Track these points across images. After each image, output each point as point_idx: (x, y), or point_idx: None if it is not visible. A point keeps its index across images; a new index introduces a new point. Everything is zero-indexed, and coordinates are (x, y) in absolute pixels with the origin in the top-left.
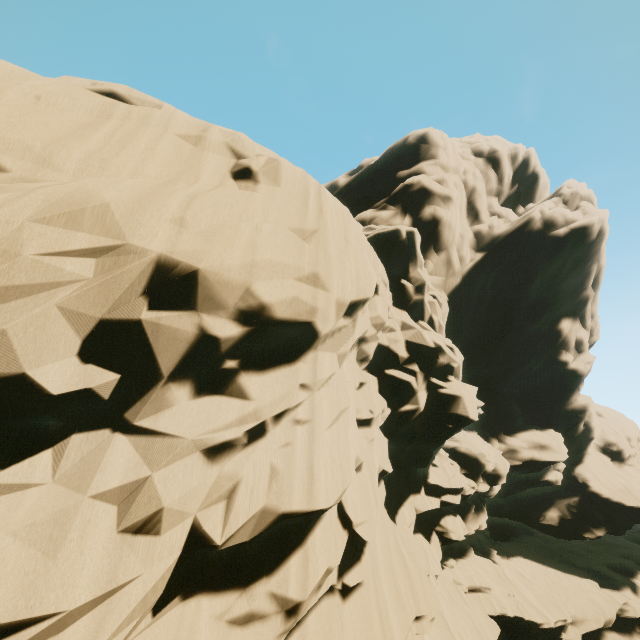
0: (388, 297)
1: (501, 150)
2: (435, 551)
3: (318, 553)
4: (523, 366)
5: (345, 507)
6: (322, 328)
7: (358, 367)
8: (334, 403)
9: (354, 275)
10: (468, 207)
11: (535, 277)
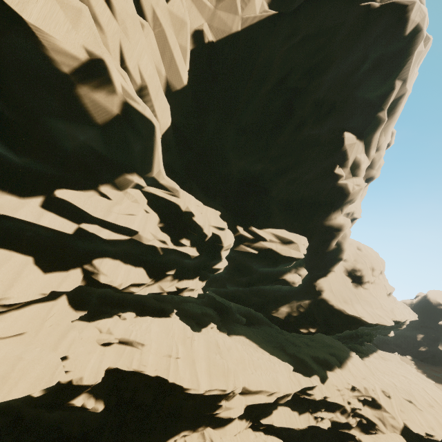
0: None
1: None
2: (44, 281)
3: None
4: (294, 170)
5: None
6: None
7: None
8: None
9: None
10: None
11: (329, 66)
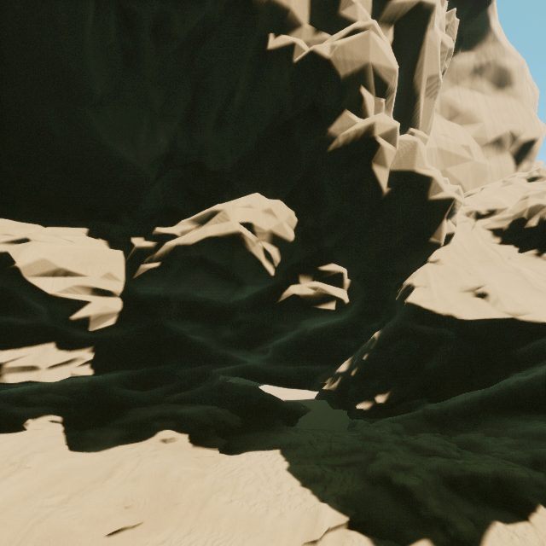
0: None
1: None
2: None
3: None
4: (204, 103)
5: None
6: None
7: None
8: None
9: None
10: None
11: None
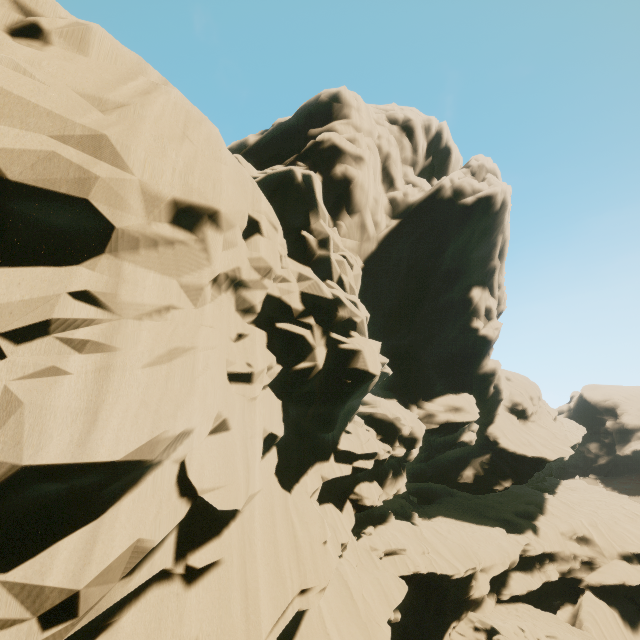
0: (280, 244)
1: (415, 119)
2: (347, 519)
3: (118, 529)
4: (440, 334)
5: (188, 471)
6: (111, 218)
7: (240, 318)
8: (162, 337)
9: (181, 167)
10: (383, 173)
11: (447, 245)
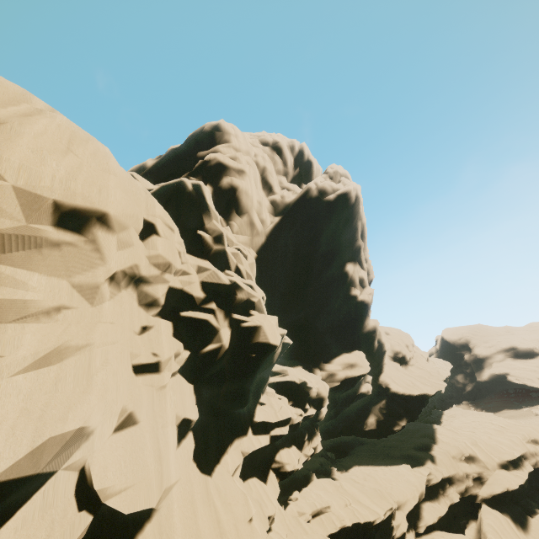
0: (178, 242)
1: (281, 141)
2: (271, 490)
3: None
4: (327, 304)
5: (88, 477)
6: None
7: (144, 312)
8: (50, 338)
9: (62, 175)
10: (263, 182)
11: (321, 233)
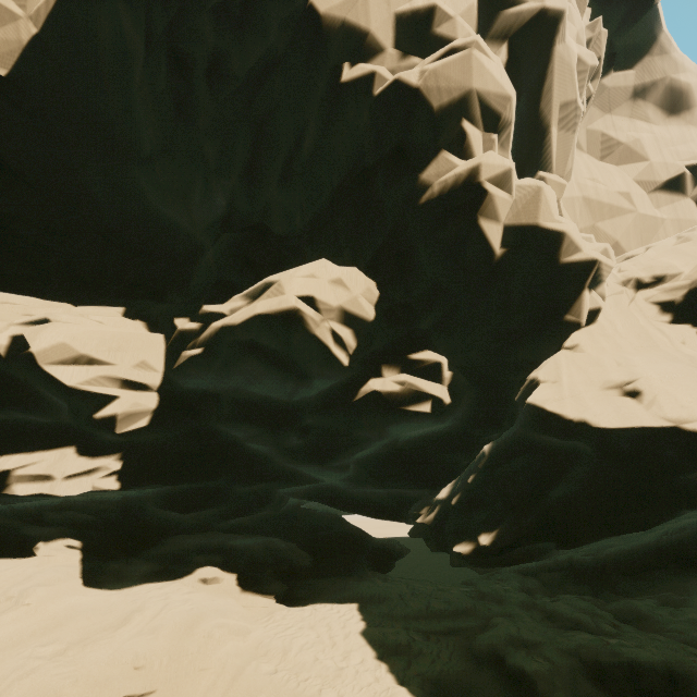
0: None
1: None
2: None
3: None
4: (267, 152)
5: None
6: None
7: None
8: None
9: None
10: None
11: None
